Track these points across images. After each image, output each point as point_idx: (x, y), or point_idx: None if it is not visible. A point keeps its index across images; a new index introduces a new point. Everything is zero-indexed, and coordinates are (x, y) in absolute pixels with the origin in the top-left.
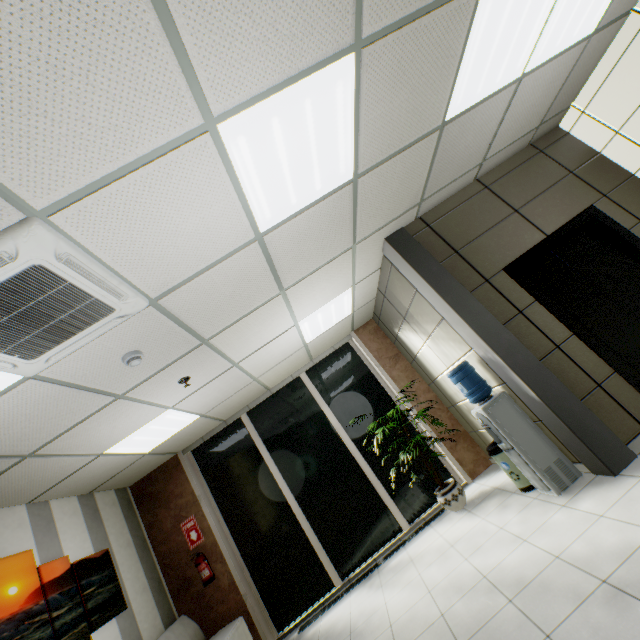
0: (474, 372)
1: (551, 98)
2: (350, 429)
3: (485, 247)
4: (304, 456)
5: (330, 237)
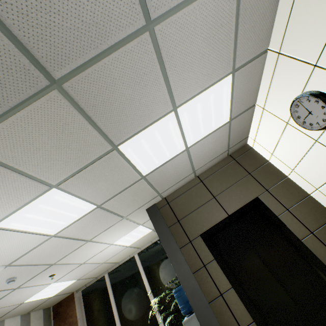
0: (184, 294)
1: (225, 141)
2: (155, 292)
3: (193, 219)
4: (130, 304)
5: (103, 221)
